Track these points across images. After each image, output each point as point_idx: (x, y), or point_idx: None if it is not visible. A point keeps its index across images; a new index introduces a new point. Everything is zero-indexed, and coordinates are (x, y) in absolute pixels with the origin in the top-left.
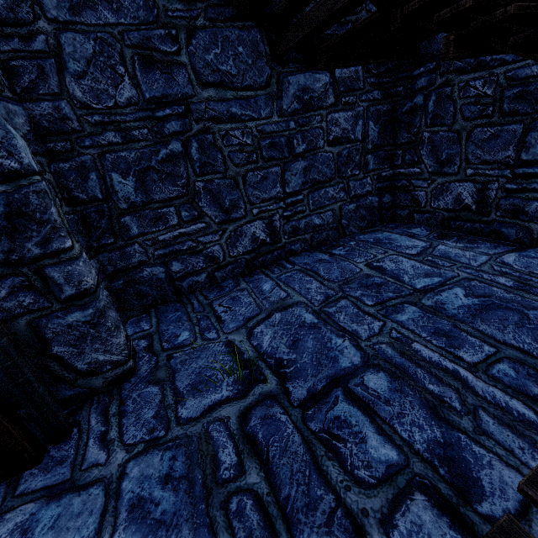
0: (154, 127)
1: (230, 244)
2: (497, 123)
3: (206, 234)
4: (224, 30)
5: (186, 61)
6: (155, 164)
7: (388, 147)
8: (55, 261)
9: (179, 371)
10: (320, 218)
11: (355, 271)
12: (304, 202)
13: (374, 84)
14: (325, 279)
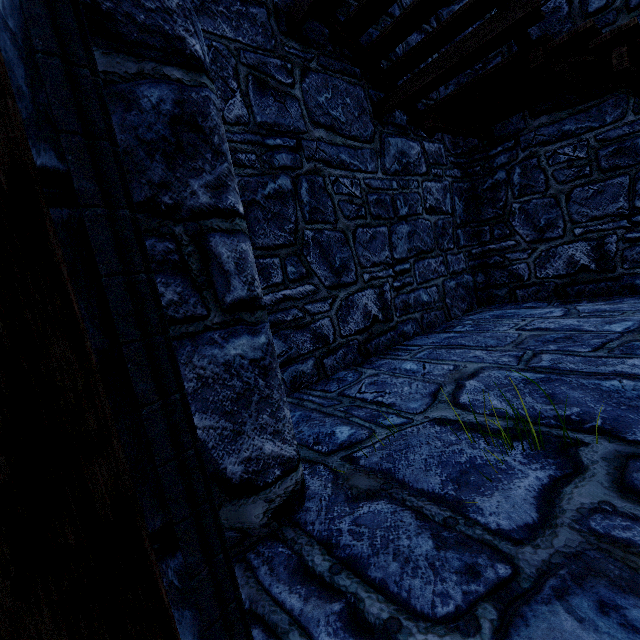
0: (262, 155)
1: (341, 318)
2: (598, 180)
3: (314, 300)
4: (333, 79)
5: (299, 96)
6: (261, 199)
7: (474, 224)
8: (227, 226)
9: (398, 471)
10: (427, 293)
11: (513, 336)
12: (411, 272)
13: (453, 163)
14: (485, 346)
